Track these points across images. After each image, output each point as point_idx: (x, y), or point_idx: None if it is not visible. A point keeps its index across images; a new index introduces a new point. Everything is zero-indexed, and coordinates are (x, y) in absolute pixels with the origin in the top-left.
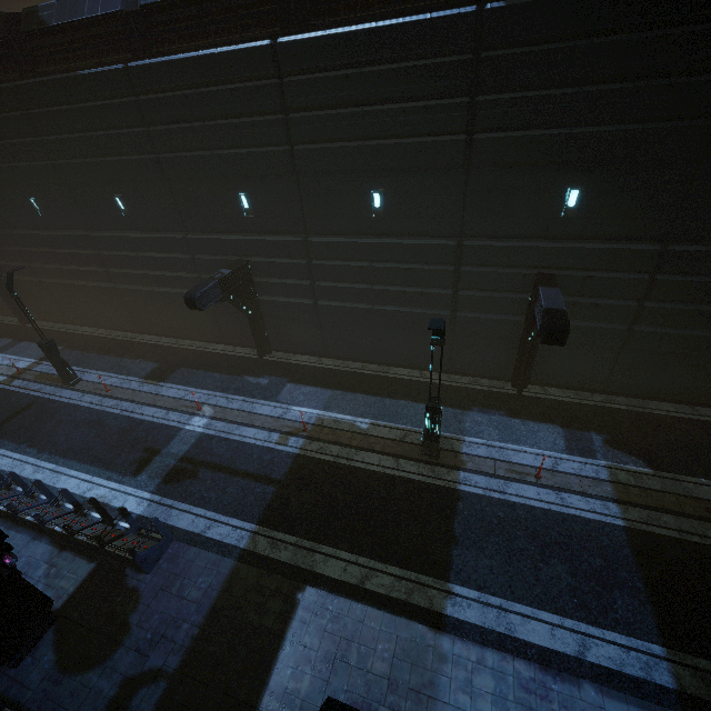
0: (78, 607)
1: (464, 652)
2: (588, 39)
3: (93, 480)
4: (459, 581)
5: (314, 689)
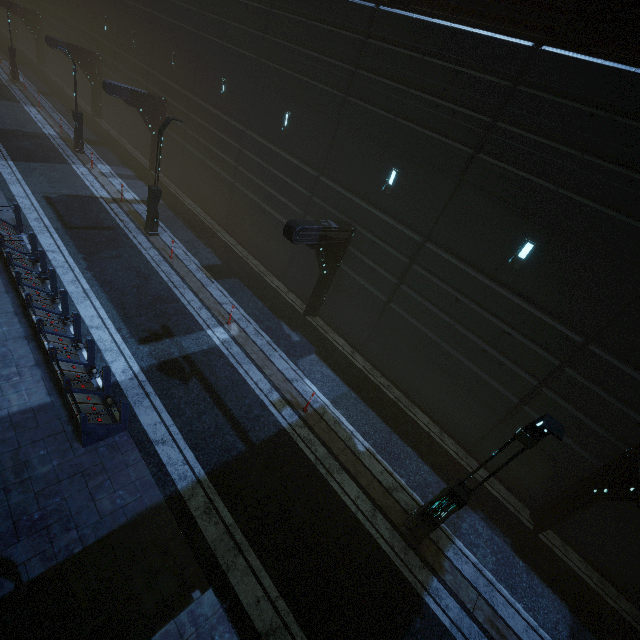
0: (6, 431)
1: None
2: None
3: (107, 322)
4: None
5: None
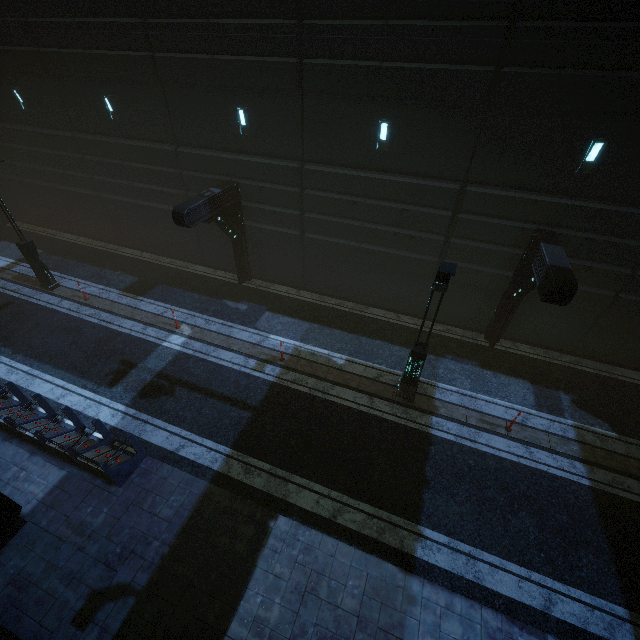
0: (47, 513)
1: (433, 596)
2: None
3: (68, 387)
4: (429, 525)
5: (284, 619)
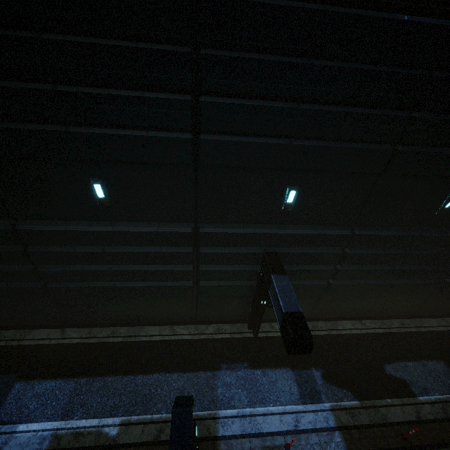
0: None
1: None
2: (306, 58)
3: None
4: None
5: None
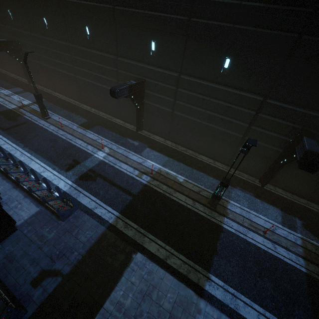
0: (27, 227)
1: (211, 312)
2: None
3: (46, 167)
4: (214, 274)
5: (132, 306)
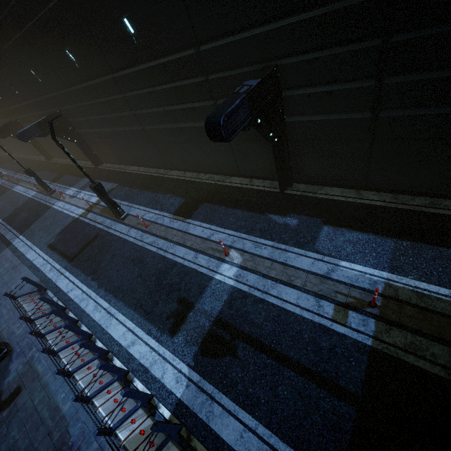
0: None
1: None
2: None
3: (136, 331)
4: None
5: None
